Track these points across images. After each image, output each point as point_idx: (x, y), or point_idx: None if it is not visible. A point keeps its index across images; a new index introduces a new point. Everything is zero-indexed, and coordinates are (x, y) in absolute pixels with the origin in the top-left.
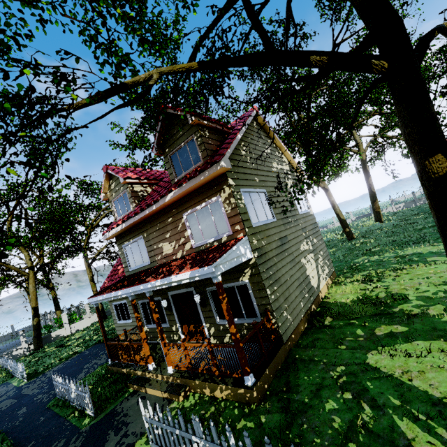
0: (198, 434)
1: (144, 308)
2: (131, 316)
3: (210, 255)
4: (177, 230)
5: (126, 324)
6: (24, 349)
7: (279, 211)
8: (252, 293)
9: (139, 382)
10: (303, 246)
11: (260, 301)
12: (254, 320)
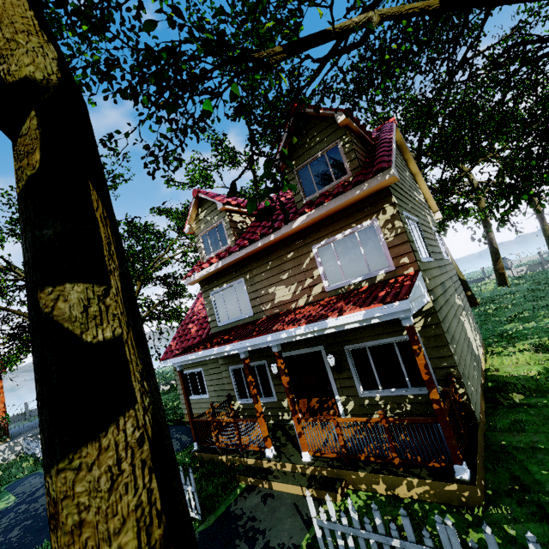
0: (450, 546)
1: (236, 376)
2: (208, 390)
3: (379, 293)
4: (300, 268)
5: (199, 400)
6: None
7: (432, 250)
8: (424, 352)
9: (255, 473)
10: (457, 300)
11: (439, 362)
12: (426, 391)
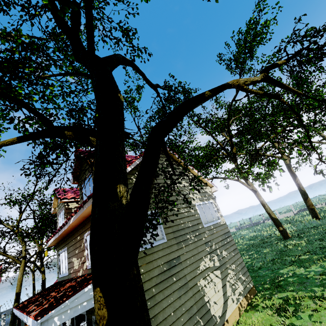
0: None
1: None
2: None
3: (69, 292)
4: (81, 248)
5: None
6: None
7: (172, 230)
8: None
9: None
10: (204, 264)
11: None
12: None
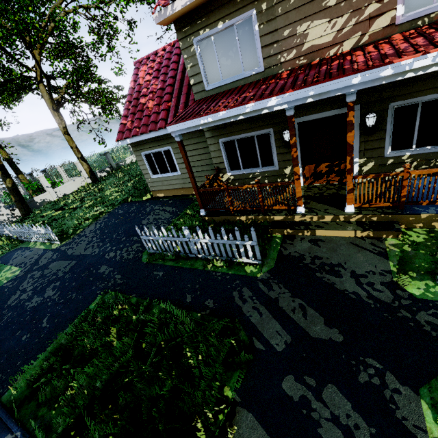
0: None
1: (228, 149)
2: (179, 167)
3: None
4: None
5: (169, 178)
6: (8, 216)
7: None
8: None
9: (291, 226)
10: None
11: None
12: None
